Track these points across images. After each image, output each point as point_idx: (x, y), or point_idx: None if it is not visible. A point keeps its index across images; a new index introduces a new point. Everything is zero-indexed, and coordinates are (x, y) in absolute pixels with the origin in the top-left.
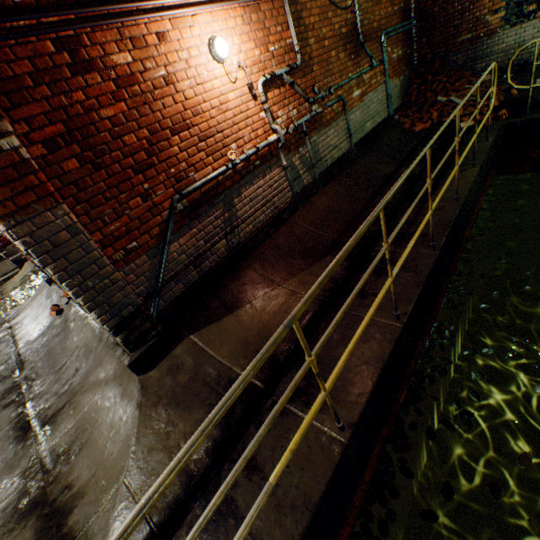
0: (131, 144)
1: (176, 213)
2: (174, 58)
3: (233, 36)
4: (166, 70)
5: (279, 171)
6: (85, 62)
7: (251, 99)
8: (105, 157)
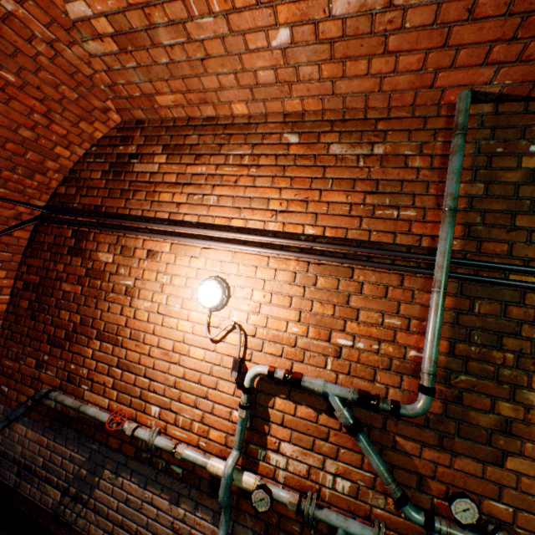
0: (64, 318)
1: (48, 403)
2: (152, 276)
3: (256, 288)
4: (136, 282)
5: (214, 532)
6: (81, 249)
7: (232, 377)
8: (44, 313)
